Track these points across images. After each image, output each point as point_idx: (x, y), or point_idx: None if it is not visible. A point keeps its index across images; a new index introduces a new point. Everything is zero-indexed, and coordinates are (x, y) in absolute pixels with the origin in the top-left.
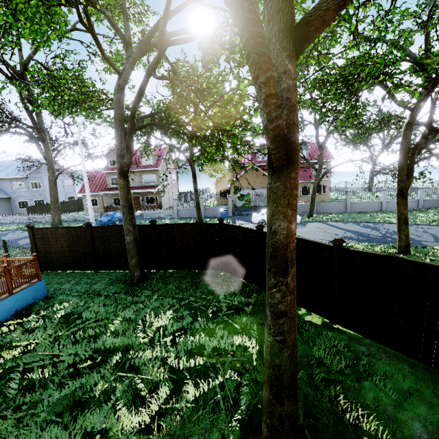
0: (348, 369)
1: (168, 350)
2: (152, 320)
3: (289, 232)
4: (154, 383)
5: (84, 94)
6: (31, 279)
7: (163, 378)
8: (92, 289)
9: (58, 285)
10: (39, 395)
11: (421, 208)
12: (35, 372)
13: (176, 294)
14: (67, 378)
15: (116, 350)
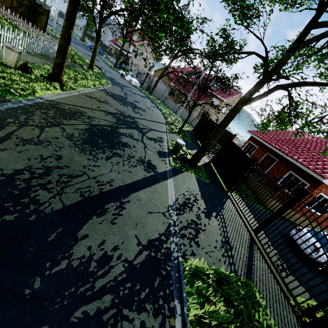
0: None
1: None
2: None
3: None
4: None
5: None
6: None
7: None
8: None
9: None
10: None
11: None
12: None
13: None
14: None
15: None
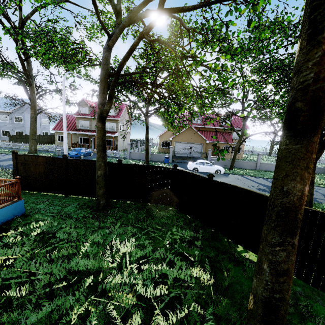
0: (292, 309)
1: (135, 277)
2: (117, 245)
3: (303, 195)
4: (123, 309)
5: (74, 49)
6: (12, 198)
7: (130, 303)
8: (64, 211)
9: (34, 204)
10: (16, 315)
11: None
12: (12, 290)
13: (136, 223)
14: (42, 297)
15: (88, 272)
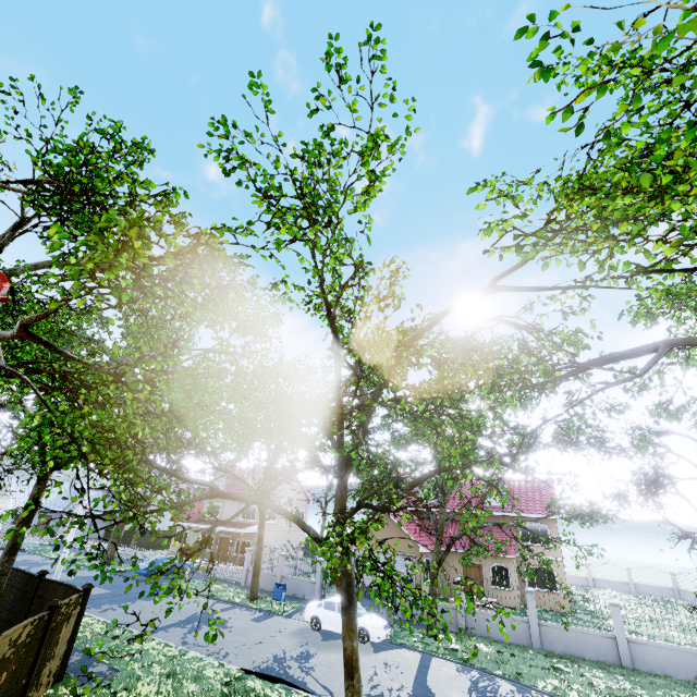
0: None
1: None
2: None
3: None
4: None
5: None
6: None
7: None
8: None
9: None
10: None
11: None
12: None
13: None
14: None
15: None
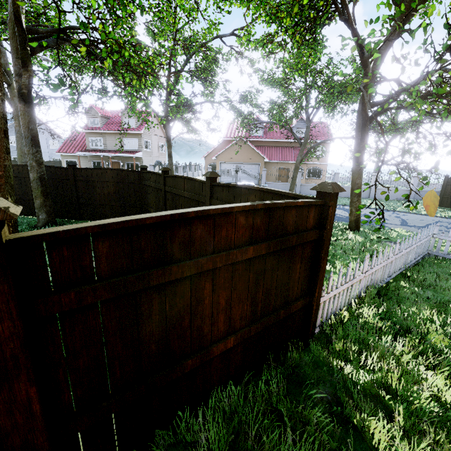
0: None
1: None
2: None
3: None
4: None
5: None
6: None
7: None
8: None
9: None
10: None
11: (412, 199)
12: None
13: None
14: None
15: None
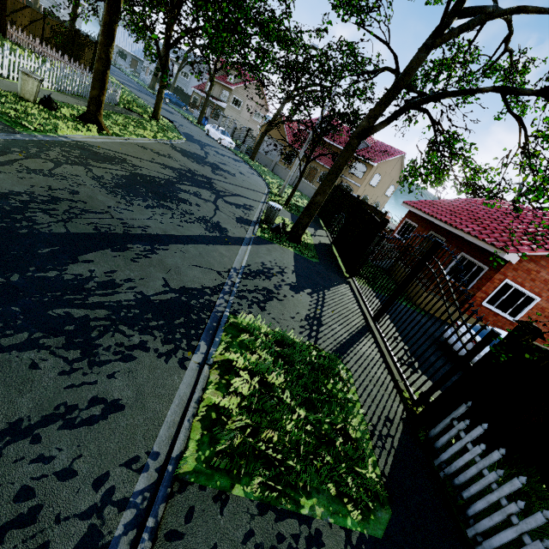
0: None
1: None
2: None
3: None
4: None
5: None
6: None
7: None
8: None
9: None
10: None
11: None
12: None
13: None
14: None
15: None
